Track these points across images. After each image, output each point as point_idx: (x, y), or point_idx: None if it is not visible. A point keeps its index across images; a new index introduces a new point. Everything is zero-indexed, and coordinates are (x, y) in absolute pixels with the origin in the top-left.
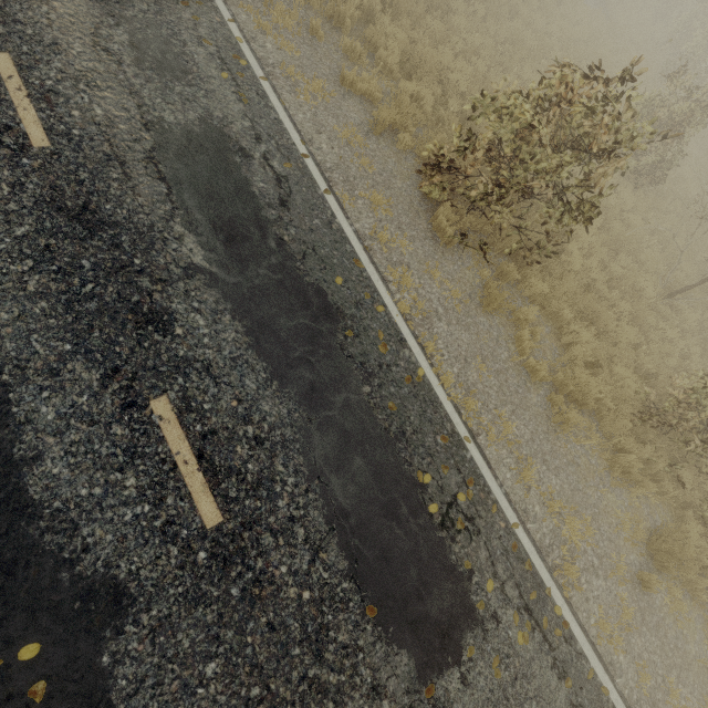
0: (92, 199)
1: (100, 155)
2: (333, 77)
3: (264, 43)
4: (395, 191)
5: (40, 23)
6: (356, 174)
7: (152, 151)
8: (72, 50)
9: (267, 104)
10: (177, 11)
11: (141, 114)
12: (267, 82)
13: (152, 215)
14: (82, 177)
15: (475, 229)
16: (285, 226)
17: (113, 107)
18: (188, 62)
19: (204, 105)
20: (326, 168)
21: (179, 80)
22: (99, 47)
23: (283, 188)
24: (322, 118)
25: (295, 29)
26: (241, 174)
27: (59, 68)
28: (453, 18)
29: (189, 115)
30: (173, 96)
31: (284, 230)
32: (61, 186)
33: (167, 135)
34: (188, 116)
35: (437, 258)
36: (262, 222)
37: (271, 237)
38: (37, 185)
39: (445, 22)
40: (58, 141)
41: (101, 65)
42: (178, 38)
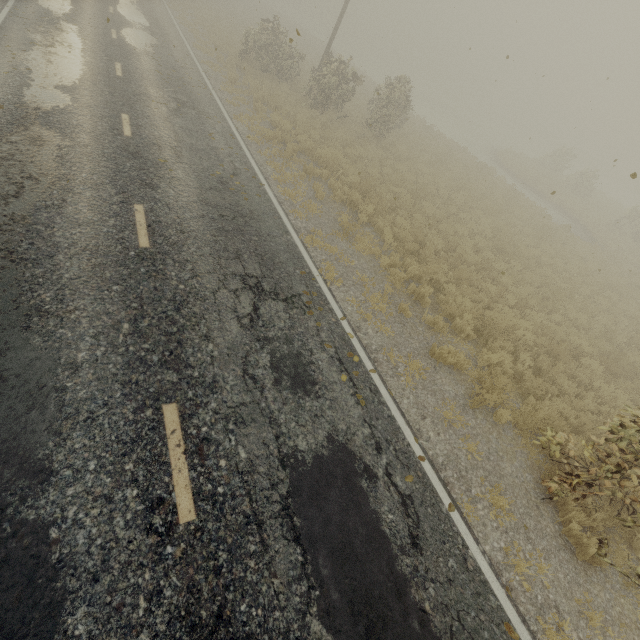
0: (227, 597)
1: (240, 518)
2: (423, 350)
3: (366, 329)
4: (508, 480)
5: (205, 363)
6: (466, 463)
7: (287, 496)
8: (226, 384)
9: (379, 400)
10: (305, 321)
11: (278, 447)
12: (376, 373)
13: (287, 608)
14: (220, 560)
15: (604, 522)
16: (423, 581)
17: (255, 445)
18: (315, 371)
19: (329, 418)
20: (439, 464)
21: (309, 393)
22: (247, 375)
23: (410, 515)
24: (423, 399)
25: (387, 309)
26: (369, 505)
27: (214, 408)
28: (496, 274)
29: (318, 435)
30: (304, 415)
31: (423, 590)
32: (198, 583)
33: (301, 469)
34: (317, 437)
35: (581, 581)
36: (399, 584)
37: (411, 609)
38: (174, 588)
39: (499, 286)
40: (203, 507)
41: (247, 395)
42: (306, 347)
